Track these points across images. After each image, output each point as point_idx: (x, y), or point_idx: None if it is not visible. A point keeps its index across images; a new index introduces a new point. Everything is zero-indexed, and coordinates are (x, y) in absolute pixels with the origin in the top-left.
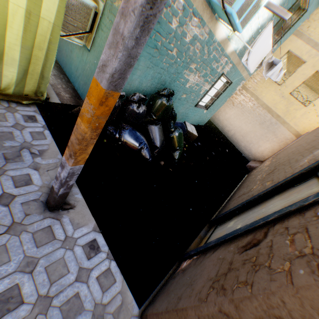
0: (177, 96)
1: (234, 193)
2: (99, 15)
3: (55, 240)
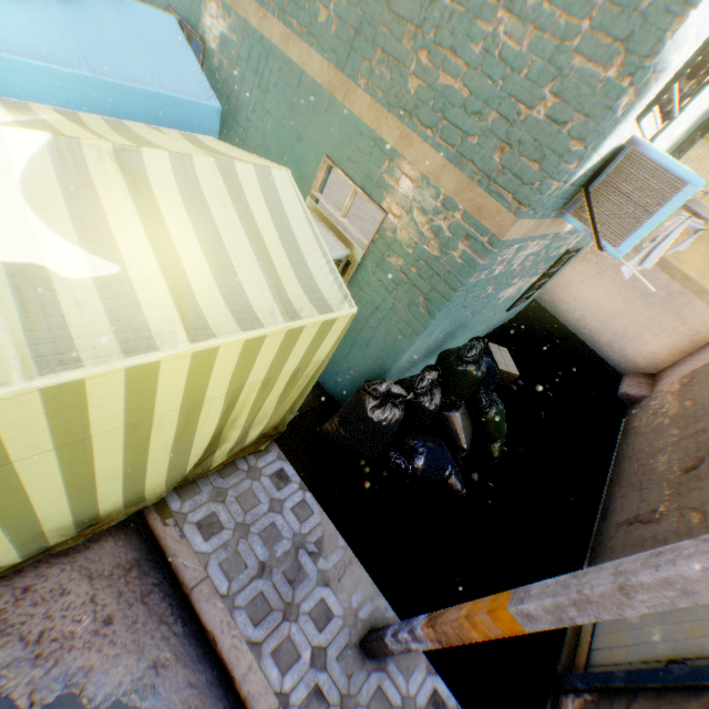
0: (479, 321)
1: (608, 492)
2: (355, 265)
3: (393, 708)
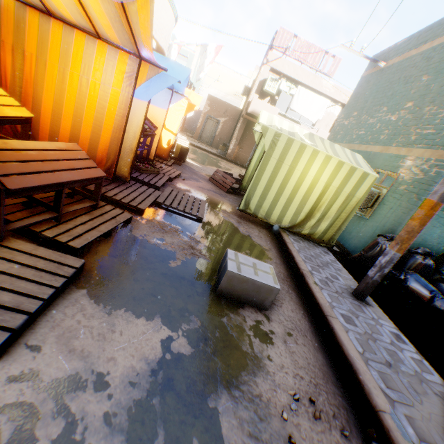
0: None
1: None
2: (382, 196)
3: (365, 314)
